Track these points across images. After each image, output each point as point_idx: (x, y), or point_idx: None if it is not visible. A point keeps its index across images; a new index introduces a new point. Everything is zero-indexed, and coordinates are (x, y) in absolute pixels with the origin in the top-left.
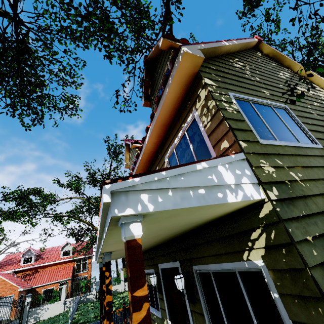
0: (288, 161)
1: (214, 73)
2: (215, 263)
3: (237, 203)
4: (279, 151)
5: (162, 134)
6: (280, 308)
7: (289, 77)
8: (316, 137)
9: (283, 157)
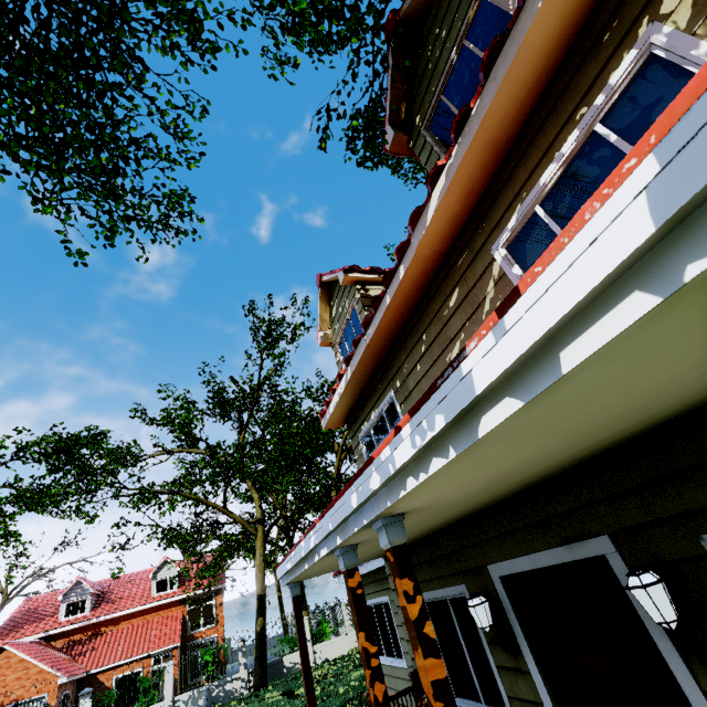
0: None
1: None
2: None
3: None
4: None
5: (478, 186)
6: None
7: None
8: None
9: None
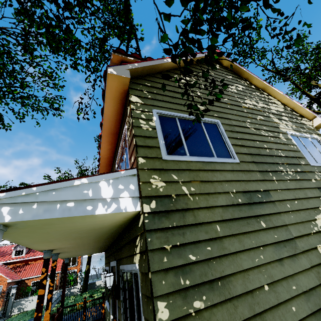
0: (187, 176)
1: (147, 90)
2: (126, 264)
3: (110, 214)
4: (181, 166)
5: (113, 142)
6: (141, 305)
7: (242, 90)
8: (237, 152)
9: (183, 172)
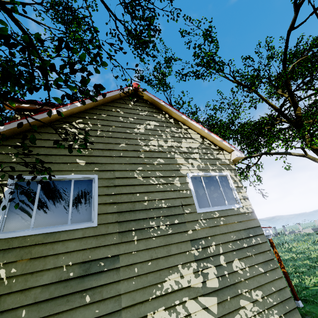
0: (14, 256)
1: (14, 152)
2: None
3: None
4: (12, 244)
5: None
6: None
7: (153, 128)
8: (101, 212)
9: (11, 251)
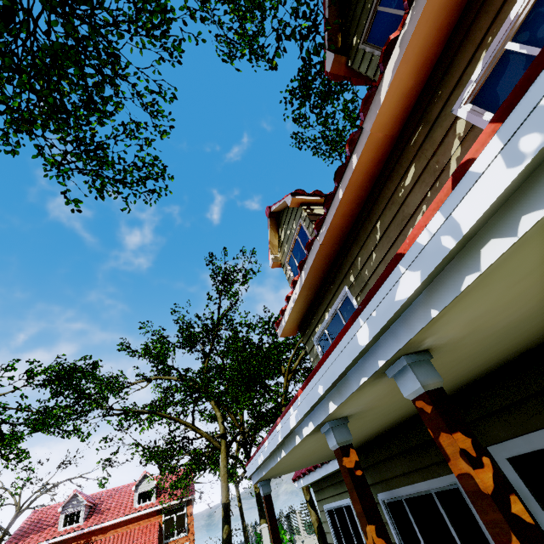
0: None
1: None
2: None
3: None
4: None
5: (431, 55)
6: None
7: None
8: None
9: None
